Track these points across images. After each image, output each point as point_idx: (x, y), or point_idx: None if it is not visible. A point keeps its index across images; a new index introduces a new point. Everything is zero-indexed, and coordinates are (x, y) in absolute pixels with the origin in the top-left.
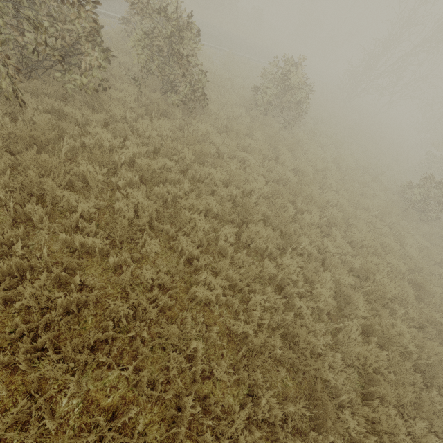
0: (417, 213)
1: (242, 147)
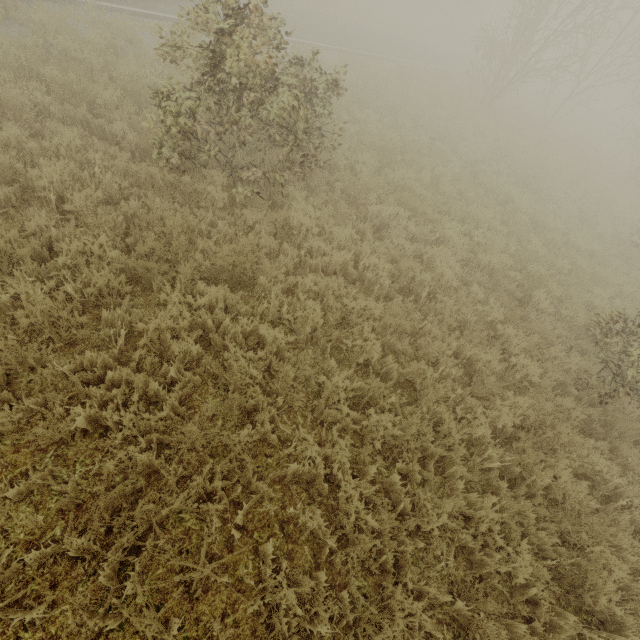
0: (639, 402)
1: (5, 305)
